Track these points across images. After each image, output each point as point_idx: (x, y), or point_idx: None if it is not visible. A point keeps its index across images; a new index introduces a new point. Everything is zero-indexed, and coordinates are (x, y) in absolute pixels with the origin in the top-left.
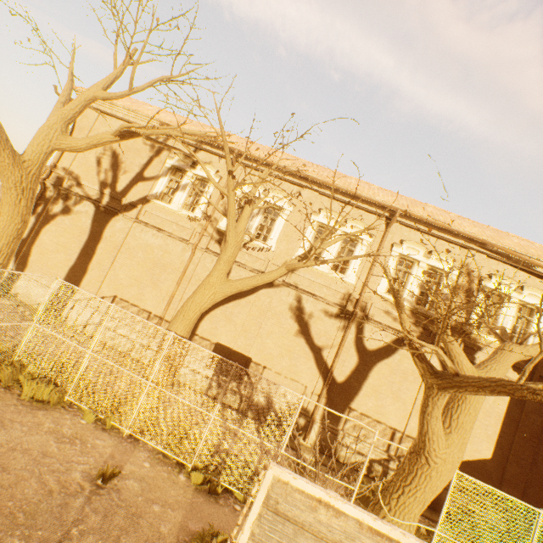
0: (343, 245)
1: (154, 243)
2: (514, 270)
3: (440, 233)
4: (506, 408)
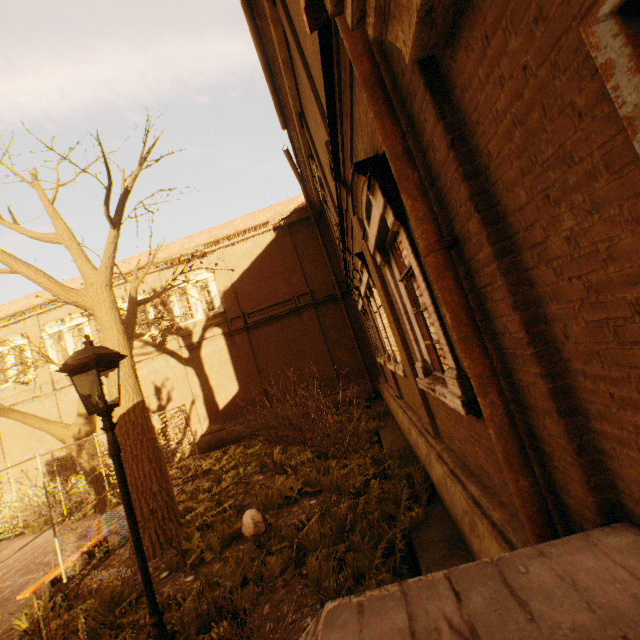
0: (76, 336)
1: None
2: (180, 267)
3: (121, 282)
4: (229, 353)
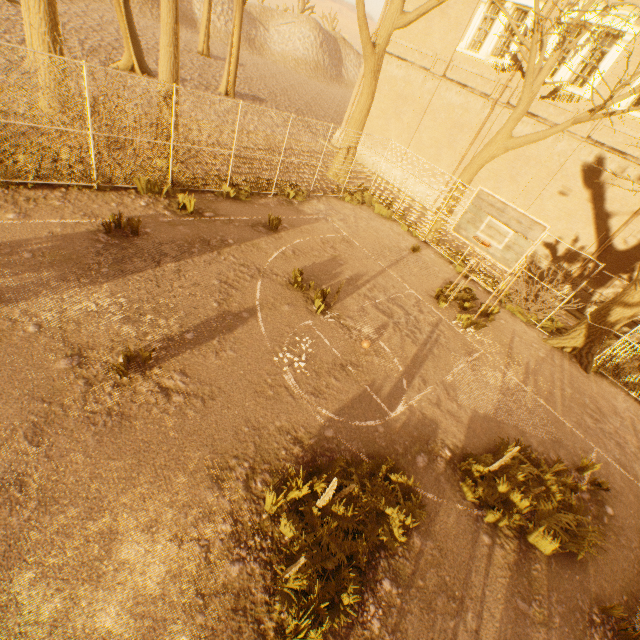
0: None
1: (456, 102)
2: None
3: None
4: None
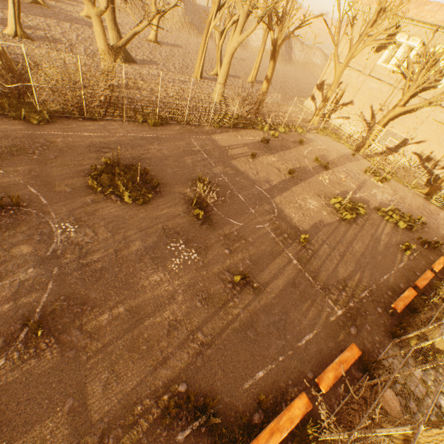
0: None
1: (374, 87)
2: None
3: None
4: None
